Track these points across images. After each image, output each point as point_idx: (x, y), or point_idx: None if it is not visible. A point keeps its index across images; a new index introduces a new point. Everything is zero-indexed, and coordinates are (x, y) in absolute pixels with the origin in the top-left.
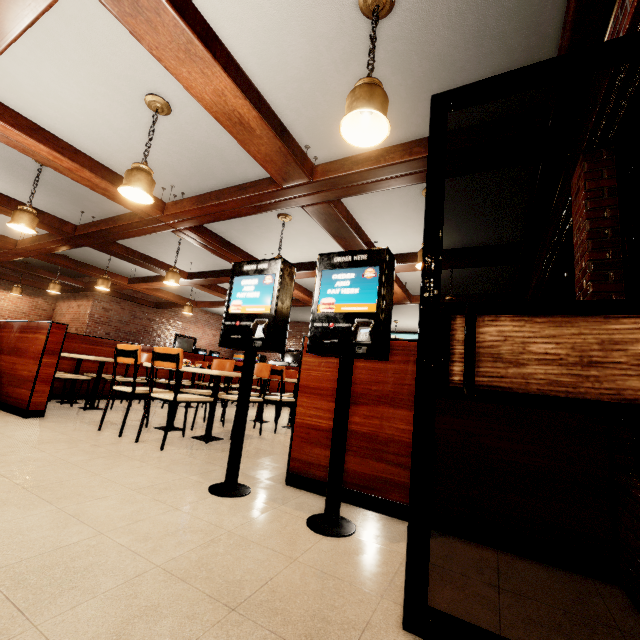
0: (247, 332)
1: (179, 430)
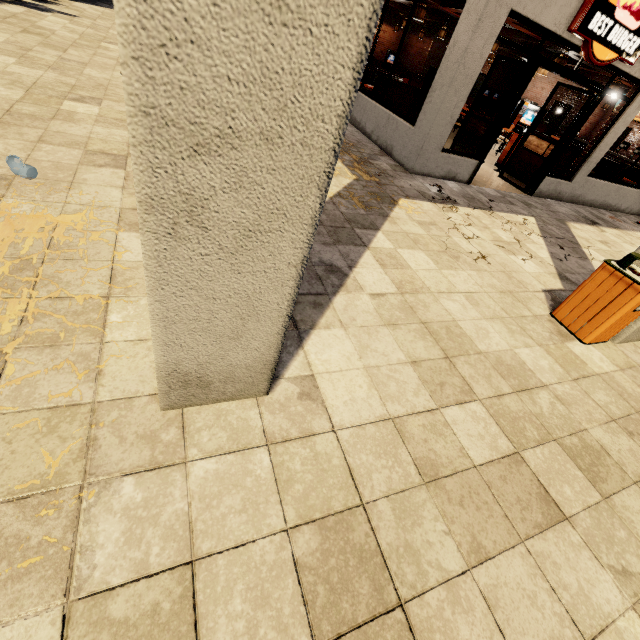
0: None
1: (468, 145)
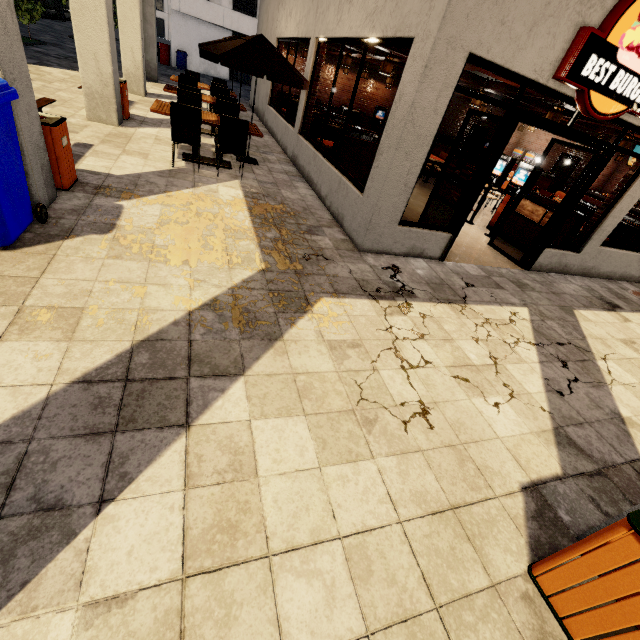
0: (491, 180)
1: None
